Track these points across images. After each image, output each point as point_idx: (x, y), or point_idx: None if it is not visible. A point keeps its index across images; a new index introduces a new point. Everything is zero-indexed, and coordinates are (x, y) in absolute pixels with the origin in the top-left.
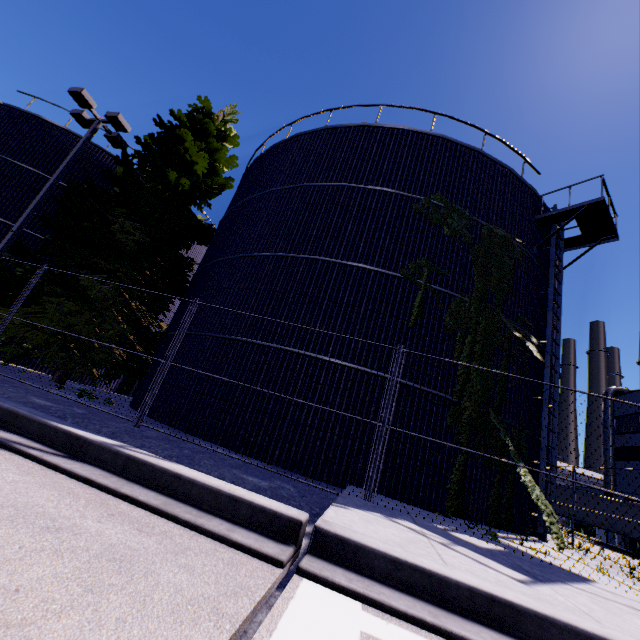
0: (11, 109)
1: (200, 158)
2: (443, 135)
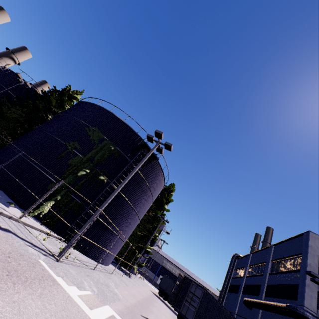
0: (14, 73)
1: (54, 101)
2: (112, 112)
